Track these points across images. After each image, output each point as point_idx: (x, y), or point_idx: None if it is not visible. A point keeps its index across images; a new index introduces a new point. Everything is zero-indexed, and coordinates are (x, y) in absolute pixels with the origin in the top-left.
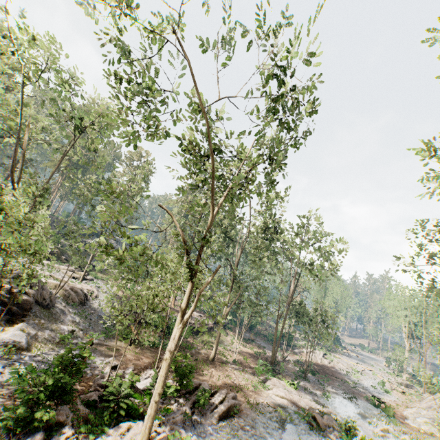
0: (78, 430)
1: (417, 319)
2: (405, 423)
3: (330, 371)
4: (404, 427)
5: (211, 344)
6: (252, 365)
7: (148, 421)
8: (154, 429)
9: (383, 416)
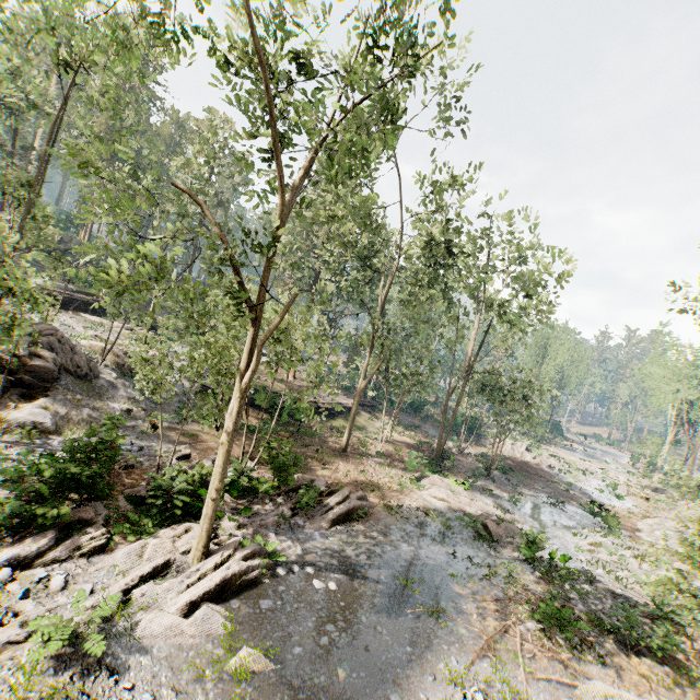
0: (113, 530)
1: (696, 396)
2: (635, 536)
3: (533, 469)
4: (630, 541)
5: None
6: (407, 459)
7: (204, 522)
8: (230, 533)
9: (602, 528)
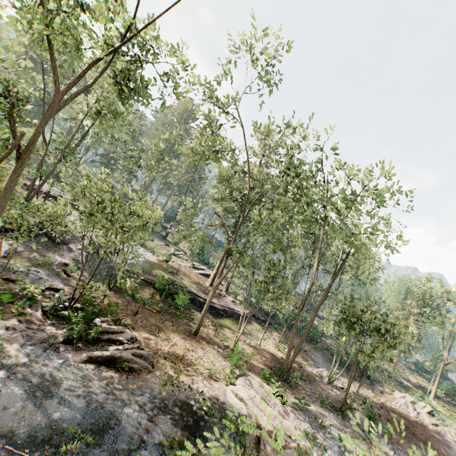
0: None
1: None
2: None
3: (424, 434)
4: None
5: (224, 329)
6: (256, 362)
7: None
8: None
9: None
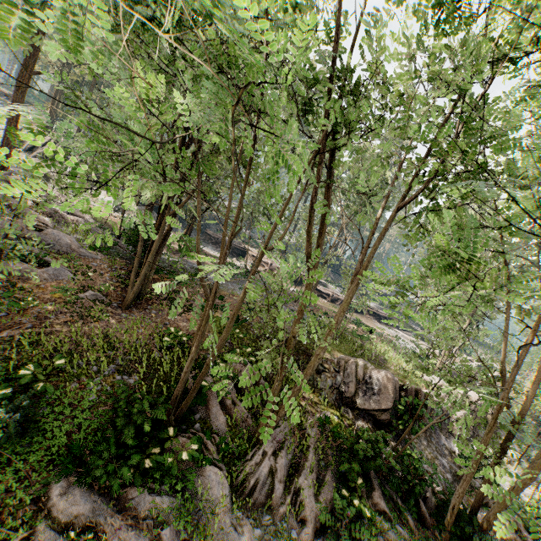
0: None
1: None
2: None
3: None
4: None
5: None
6: None
7: None
8: None
9: None
